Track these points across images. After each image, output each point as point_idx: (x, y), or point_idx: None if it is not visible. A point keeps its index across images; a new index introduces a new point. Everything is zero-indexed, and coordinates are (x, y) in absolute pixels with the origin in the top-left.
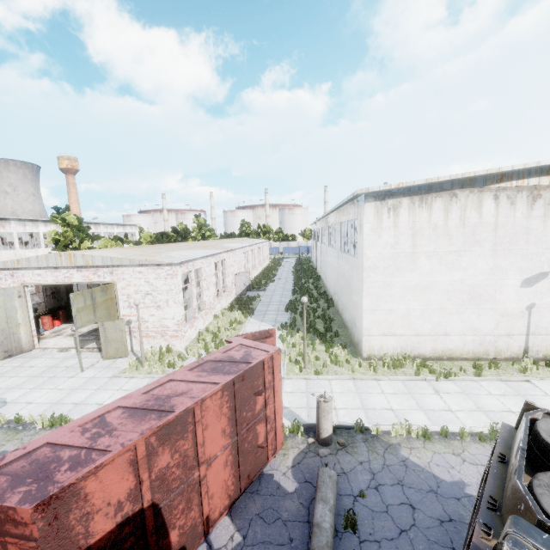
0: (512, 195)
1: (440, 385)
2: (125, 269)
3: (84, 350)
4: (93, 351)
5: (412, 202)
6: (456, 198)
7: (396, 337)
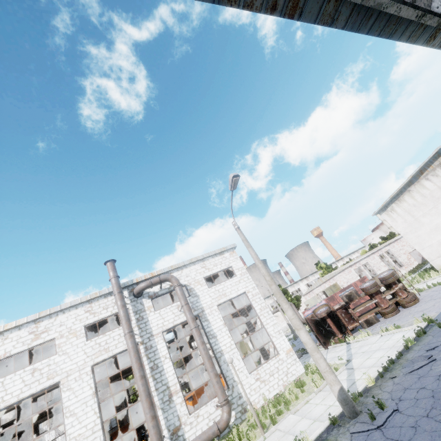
0: (433, 173)
1: None
2: (335, 277)
3: None
4: None
5: (396, 204)
6: (411, 191)
7: None
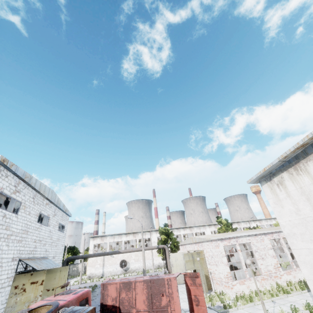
0: None
1: None
2: (204, 243)
3: None
4: None
5: (289, 173)
6: None
7: None
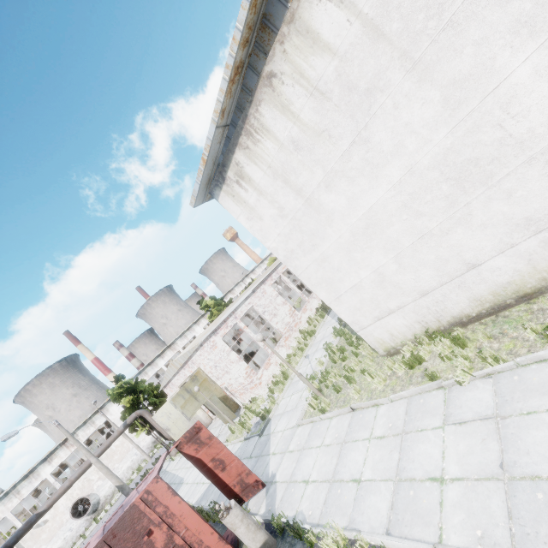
0: None
1: (461, 397)
2: (194, 357)
3: None
4: None
5: (244, 149)
6: (275, 76)
7: (396, 313)
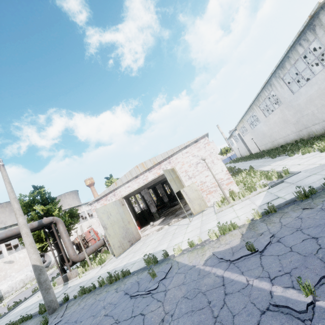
0: None
1: None
2: (176, 156)
3: (172, 222)
4: (178, 220)
5: None
6: None
7: None
